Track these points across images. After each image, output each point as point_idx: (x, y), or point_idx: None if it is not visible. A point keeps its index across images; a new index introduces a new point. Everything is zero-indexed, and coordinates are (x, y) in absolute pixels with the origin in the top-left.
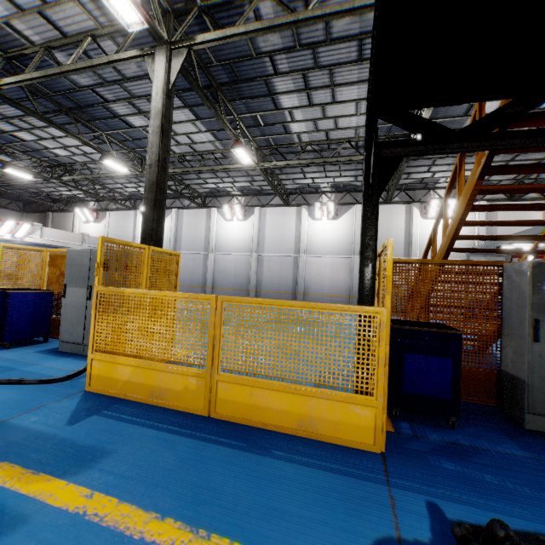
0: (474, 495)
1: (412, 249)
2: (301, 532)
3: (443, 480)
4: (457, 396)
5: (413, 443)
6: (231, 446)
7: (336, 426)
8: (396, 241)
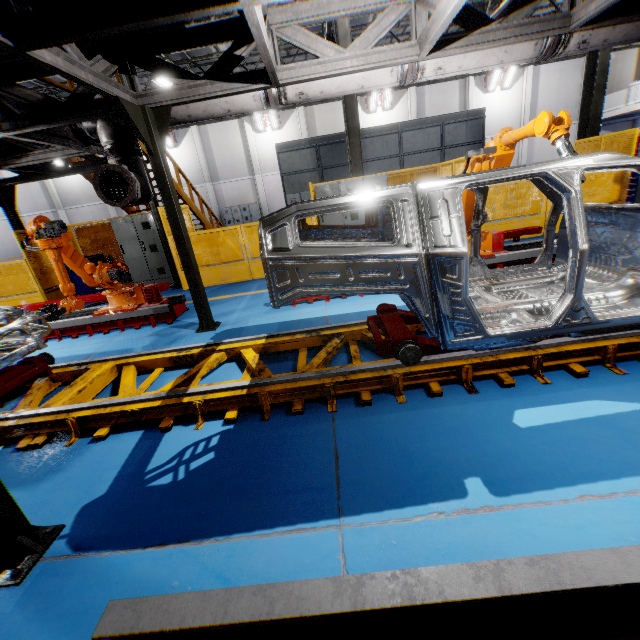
0: None
1: (254, 167)
2: None
3: None
4: None
5: None
6: None
7: None
8: (239, 161)
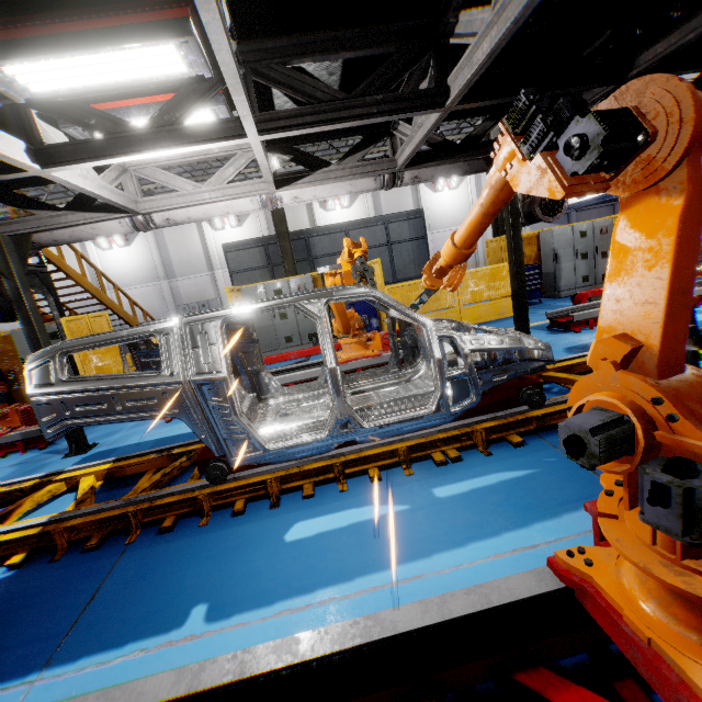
0: None
1: (213, 263)
2: None
3: None
4: None
5: None
6: None
7: None
8: (197, 258)
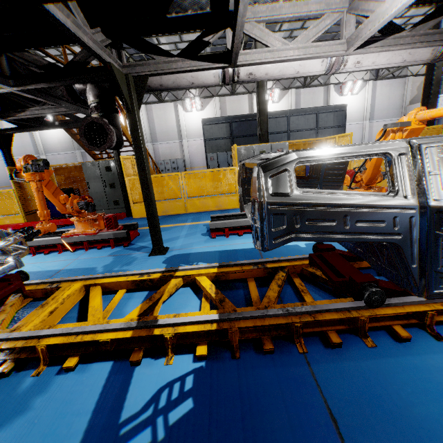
0: None
1: (182, 134)
2: None
3: None
4: None
5: None
6: None
7: None
8: (172, 130)
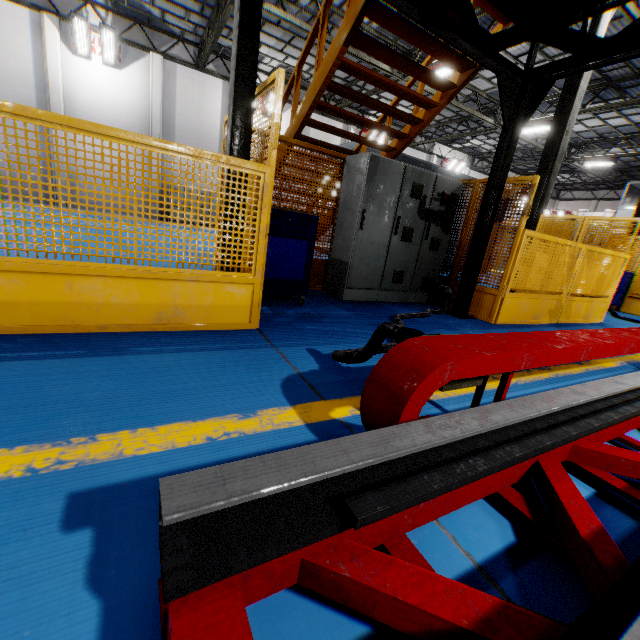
0: (333, 339)
1: None
2: (215, 397)
3: (310, 336)
4: (308, 276)
5: (278, 318)
6: (57, 357)
7: (209, 311)
8: (210, 132)
